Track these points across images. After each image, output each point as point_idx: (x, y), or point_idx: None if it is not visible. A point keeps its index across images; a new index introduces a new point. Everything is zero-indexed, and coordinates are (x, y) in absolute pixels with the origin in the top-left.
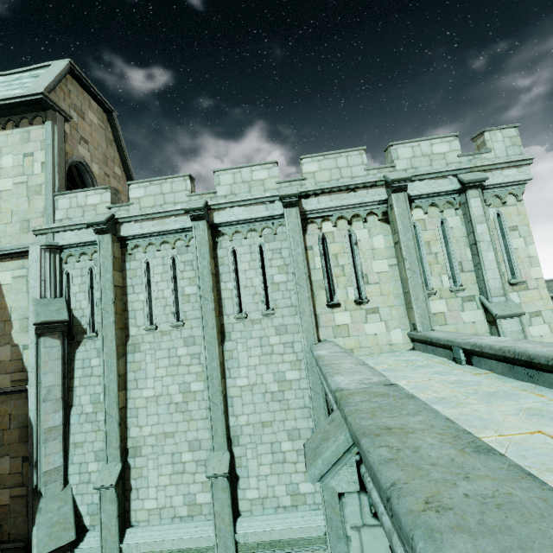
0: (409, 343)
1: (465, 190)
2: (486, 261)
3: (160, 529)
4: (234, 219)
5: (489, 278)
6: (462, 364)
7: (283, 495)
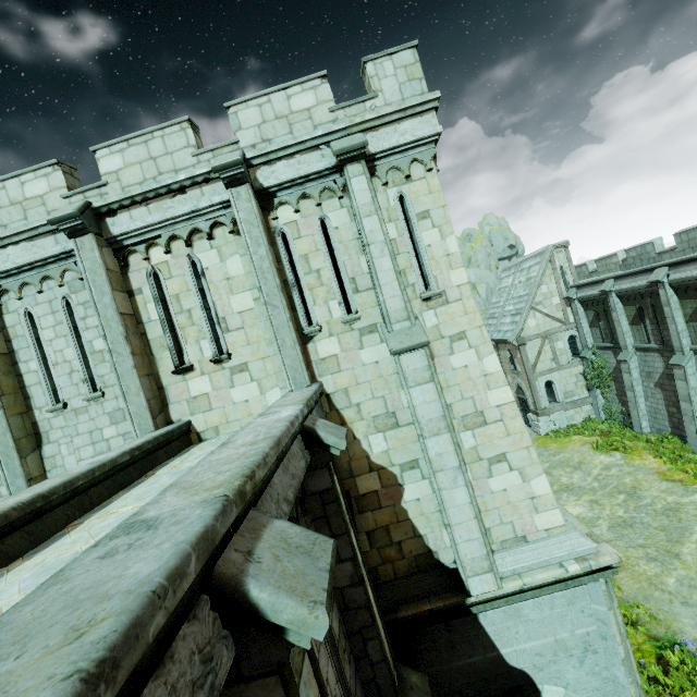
0: None
1: (342, 166)
2: (381, 272)
3: None
4: (11, 267)
5: (386, 297)
6: None
7: None
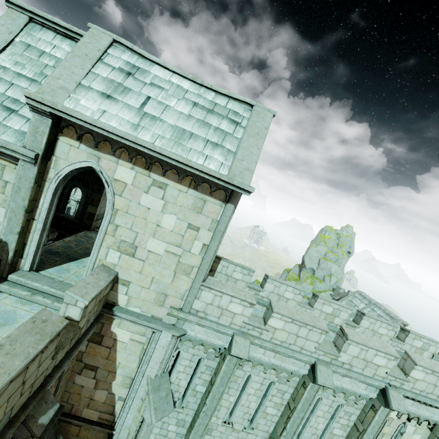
0: None
1: None
2: None
3: None
4: (338, 385)
5: None
6: None
7: None
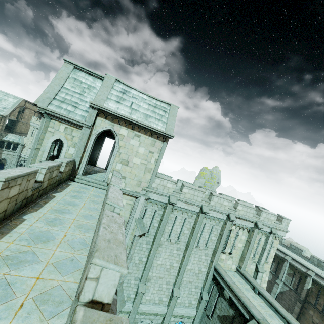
0: (235, 269)
1: (271, 233)
2: (264, 255)
3: (149, 306)
4: (211, 215)
5: (262, 260)
6: (256, 294)
7: (187, 303)
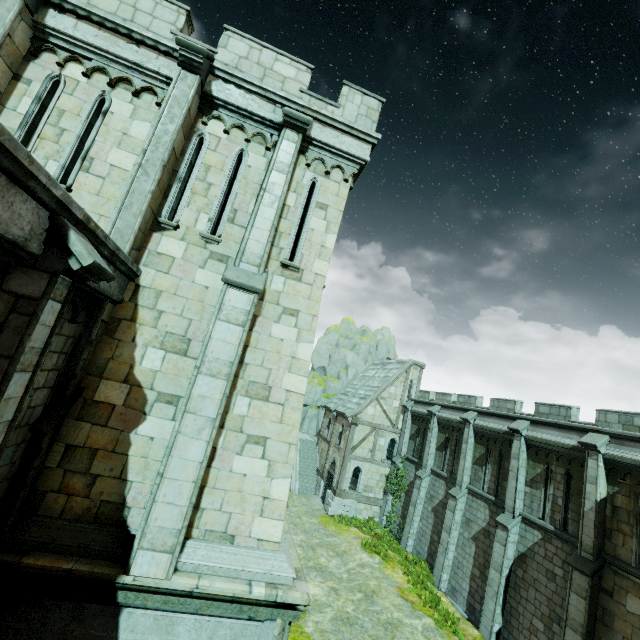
0: None
1: (283, 126)
2: (261, 217)
3: None
4: None
5: (252, 238)
6: None
7: None
